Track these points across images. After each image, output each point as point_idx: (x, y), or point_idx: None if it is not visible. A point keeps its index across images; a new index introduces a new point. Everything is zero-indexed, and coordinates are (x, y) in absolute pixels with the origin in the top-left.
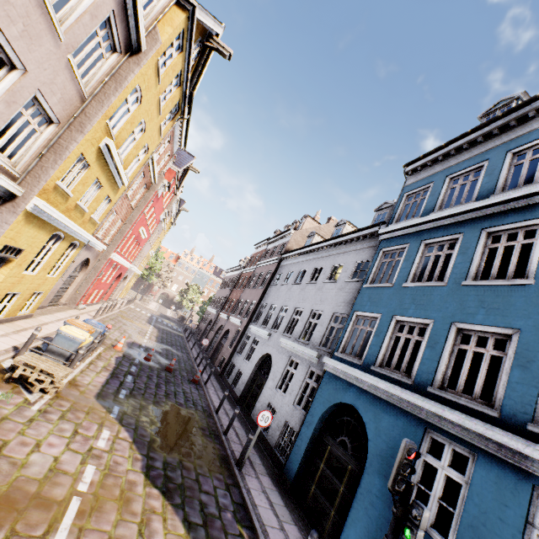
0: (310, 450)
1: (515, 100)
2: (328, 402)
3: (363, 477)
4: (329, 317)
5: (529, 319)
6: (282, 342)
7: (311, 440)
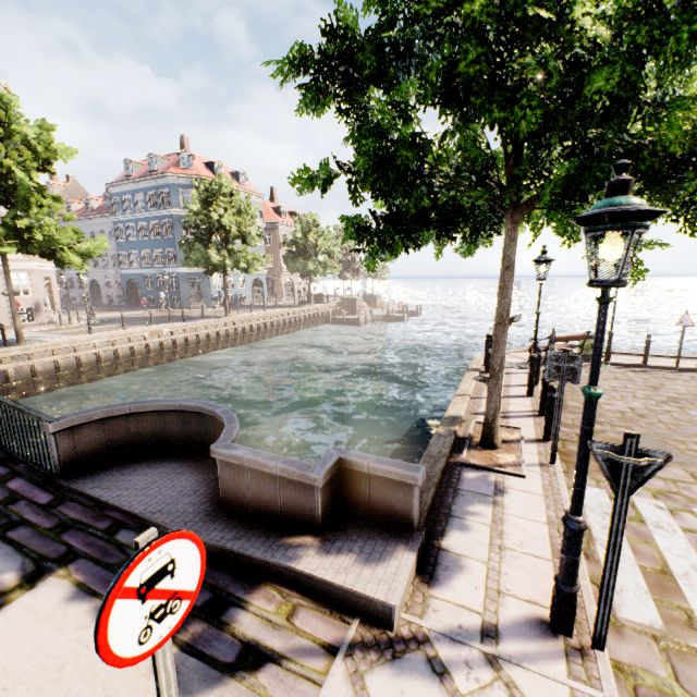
0: (129, 296)
1: (131, 162)
2: (127, 282)
3: (141, 291)
4: (112, 255)
5: (150, 248)
6: (97, 272)
7: (128, 294)
